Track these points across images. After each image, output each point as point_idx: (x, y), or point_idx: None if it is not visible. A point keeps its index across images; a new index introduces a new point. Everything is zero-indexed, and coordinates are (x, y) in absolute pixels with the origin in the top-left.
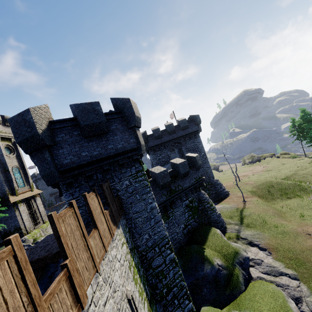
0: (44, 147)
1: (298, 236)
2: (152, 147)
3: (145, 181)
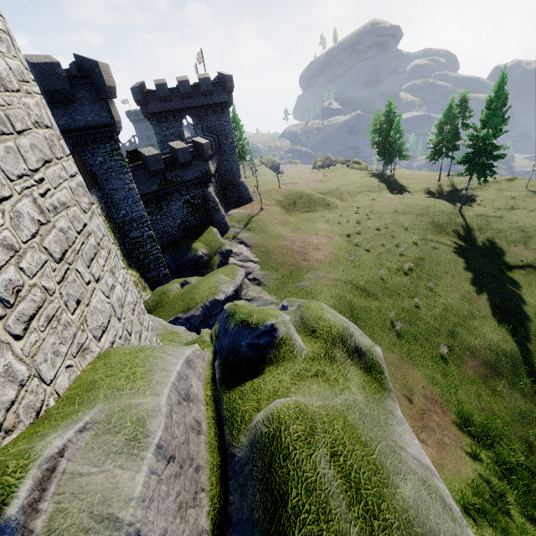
0: None
1: (280, 238)
2: (154, 115)
3: (122, 162)
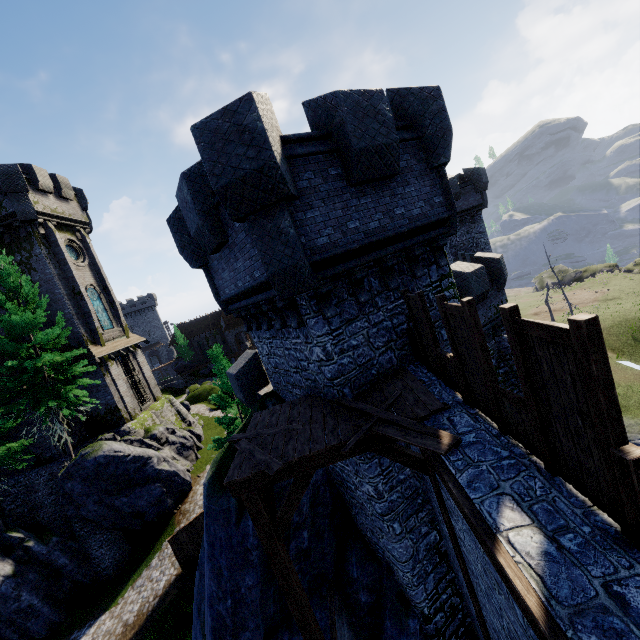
0: (279, 203)
1: None
2: None
3: (455, 300)
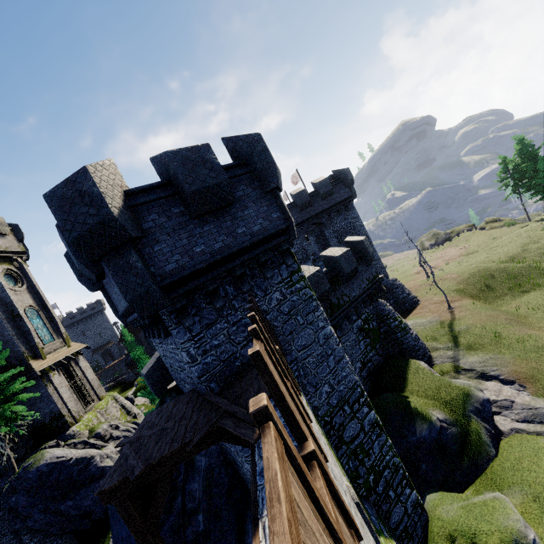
0: (126, 244)
1: None
2: None
3: (307, 290)
